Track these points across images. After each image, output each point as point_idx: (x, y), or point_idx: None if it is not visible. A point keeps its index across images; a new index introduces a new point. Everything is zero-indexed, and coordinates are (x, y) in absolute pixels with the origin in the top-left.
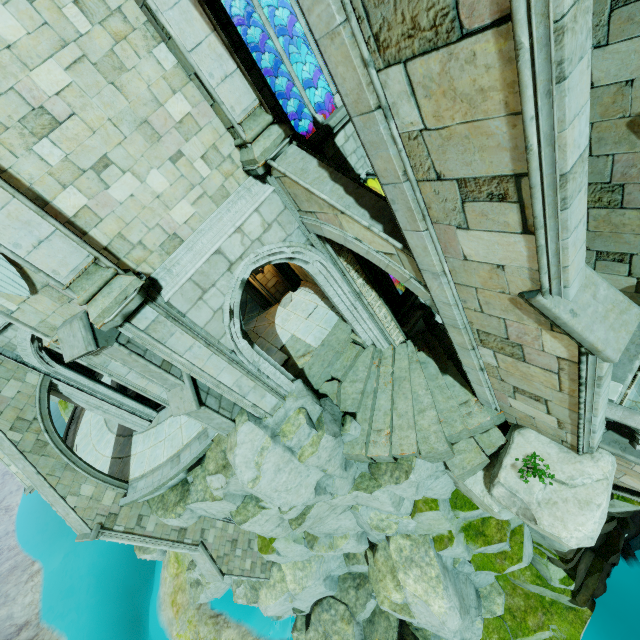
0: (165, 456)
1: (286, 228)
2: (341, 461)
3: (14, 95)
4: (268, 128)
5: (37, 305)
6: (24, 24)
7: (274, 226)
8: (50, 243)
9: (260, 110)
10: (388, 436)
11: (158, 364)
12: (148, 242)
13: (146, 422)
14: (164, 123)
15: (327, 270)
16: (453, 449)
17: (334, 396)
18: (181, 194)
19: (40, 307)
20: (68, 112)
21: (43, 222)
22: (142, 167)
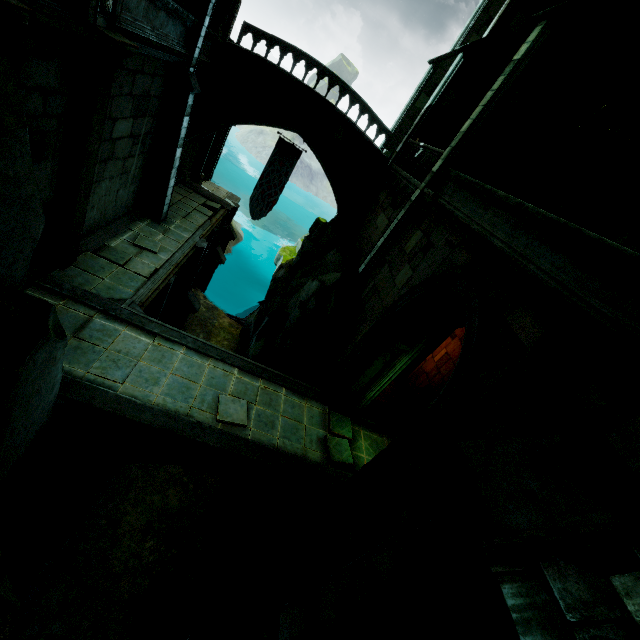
0: None
1: None
2: None
3: None
4: None
5: None
6: None
7: None
8: None
9: None
10: None
11: None
12: None
13: None
14: None
15: None
16: None
17: None
18: None
19: None
20: None
21: None
22: None
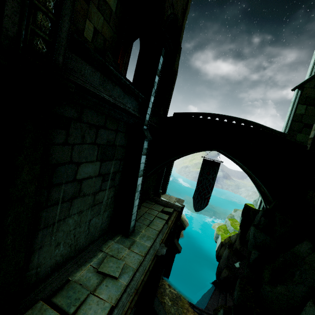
0: None
1: None
2: None
3: None
4: None
5: None
6: None
7: None
8: None
9: None
10: None
11: None
12: None
13: None
14: None
15: None
16: None
17: None
18: None
19: None
20: None
21: None
22: None
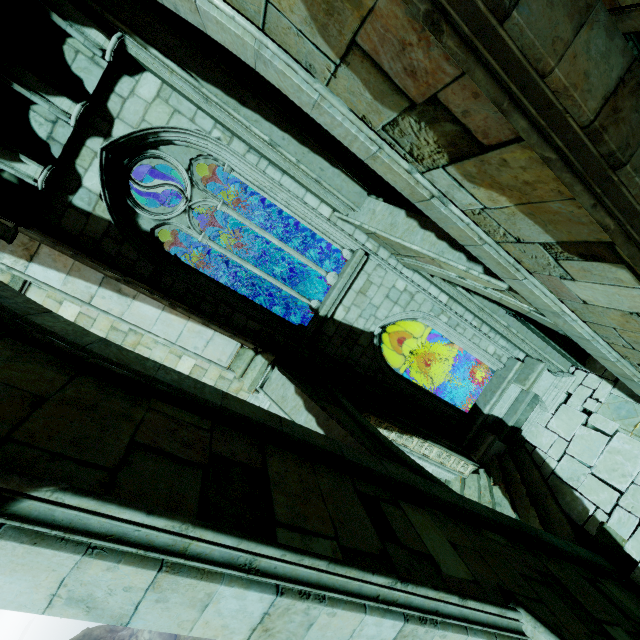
0: None
1: None
2: None
3: None
4: (253, 359)
5: None
6: None
7: None
8: None
9: (243, 349)
10: None
11: None
12: None
13: None
14: None
15: None
16: None
17: None
18: None
19: None
20: None
21: None
22: None
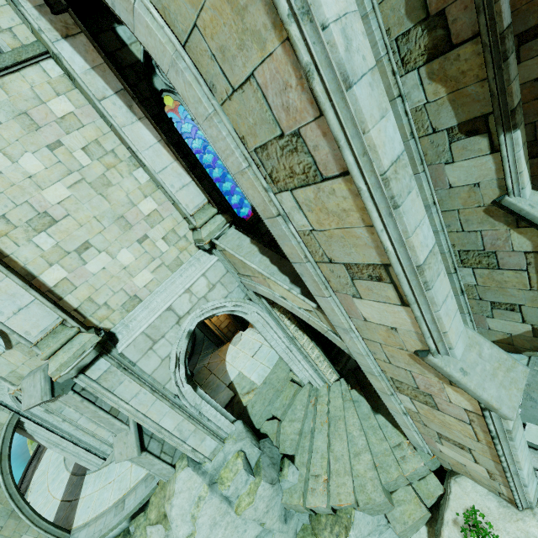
0: (111, 500)
1: (228, 287)
2: (280, 512)
3: (27, 205)
4: (214, 217)
5: (10, 358)
6: (44, 163)
7: (218, 286)
8: (28, 309)
9: (208, 205)
10: (325, 483)
11: (107, 409)
12: (112, 303)
13: (100, 460)
14: (136, 217)
15: (264, 319)
16: (392, 499)
17: (274, 436)
18: (144, 265)
19: (12, 359)
20: (64, 214)
21: (26, 294)
22: (115, 247)
